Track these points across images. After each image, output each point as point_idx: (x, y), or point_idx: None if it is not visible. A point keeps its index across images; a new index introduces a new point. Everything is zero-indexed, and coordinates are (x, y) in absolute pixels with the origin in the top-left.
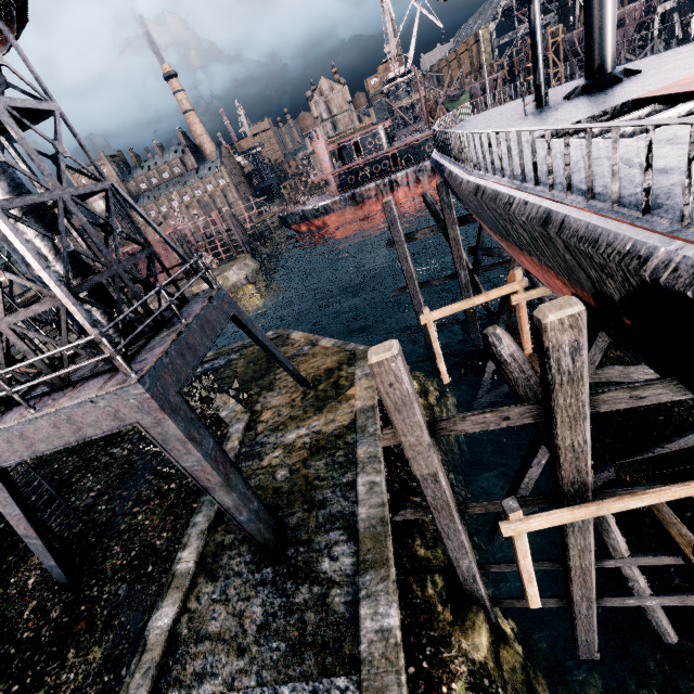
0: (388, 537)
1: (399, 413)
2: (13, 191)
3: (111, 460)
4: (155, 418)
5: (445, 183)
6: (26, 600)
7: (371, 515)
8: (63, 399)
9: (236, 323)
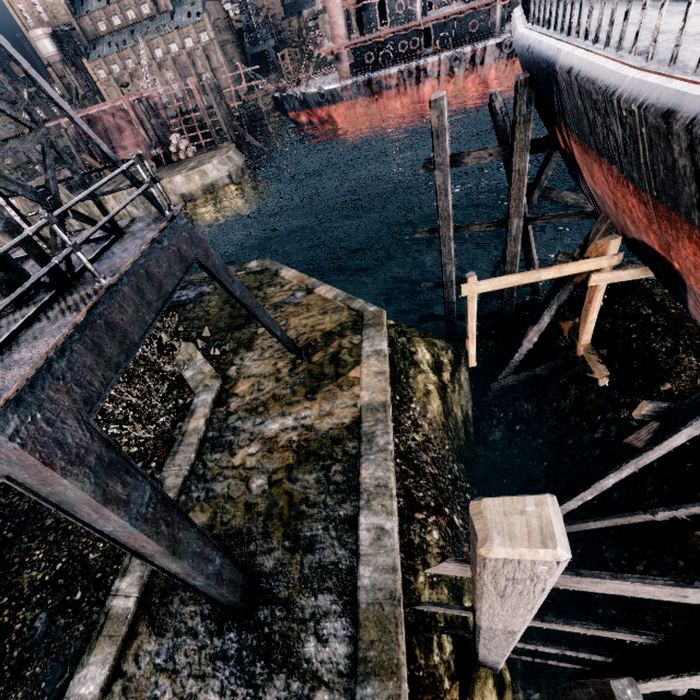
0: (400, 627)
1: (500, 597)
2: None
3: None
4: (37, 474)
5: (530, 81)
6: None
7: (377, 584)
8: None
9: (204, 268)
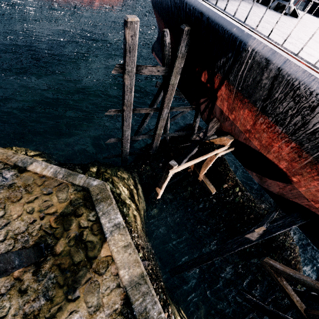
0: None
1: None
2: None
3: None
4: None
5: (190, 33)
6: None
7: None
8: None
9: None
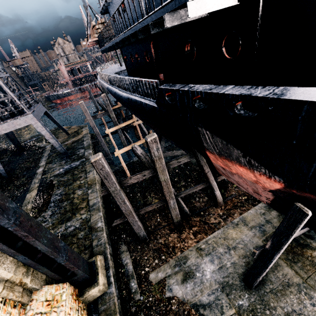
0: (90, 145)
1: (85, 113)
2: None
3: (2, 162)
4: (35, 122)
5: None
6: None
7: (87, 145)
8: (10, 119)
9: (45, 115)
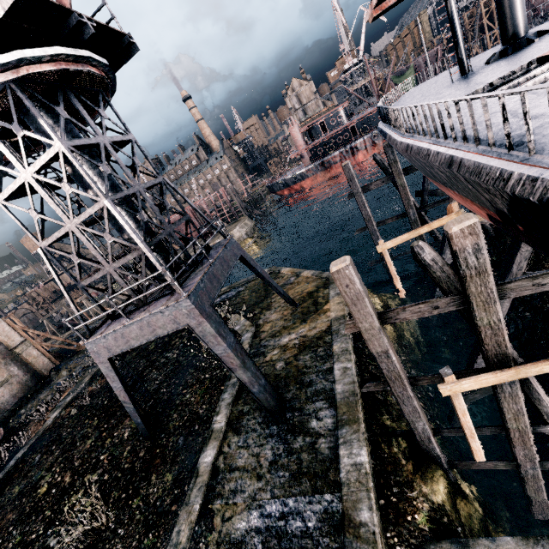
0: (358, 404)
1: (355, 306)
2: (113, 190)
3: (166, 360)
4: (198, 321)
5: (389, 145)
6: (124, 445)
7: (345, 390)
8: (144, 312)
9: (243, 262)
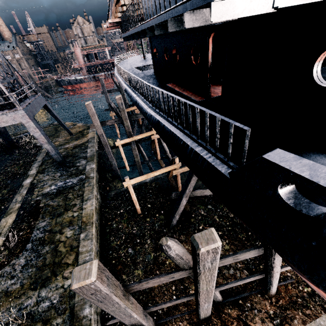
0: (94, 157)
1: (93, 117)
2: None
3: None
4: (27, 121)
5: None
6: None
7: (91, 154)
8: None
9: (45, 109)
